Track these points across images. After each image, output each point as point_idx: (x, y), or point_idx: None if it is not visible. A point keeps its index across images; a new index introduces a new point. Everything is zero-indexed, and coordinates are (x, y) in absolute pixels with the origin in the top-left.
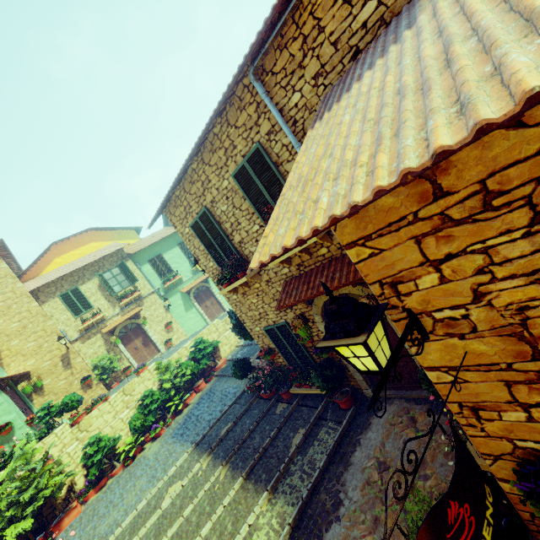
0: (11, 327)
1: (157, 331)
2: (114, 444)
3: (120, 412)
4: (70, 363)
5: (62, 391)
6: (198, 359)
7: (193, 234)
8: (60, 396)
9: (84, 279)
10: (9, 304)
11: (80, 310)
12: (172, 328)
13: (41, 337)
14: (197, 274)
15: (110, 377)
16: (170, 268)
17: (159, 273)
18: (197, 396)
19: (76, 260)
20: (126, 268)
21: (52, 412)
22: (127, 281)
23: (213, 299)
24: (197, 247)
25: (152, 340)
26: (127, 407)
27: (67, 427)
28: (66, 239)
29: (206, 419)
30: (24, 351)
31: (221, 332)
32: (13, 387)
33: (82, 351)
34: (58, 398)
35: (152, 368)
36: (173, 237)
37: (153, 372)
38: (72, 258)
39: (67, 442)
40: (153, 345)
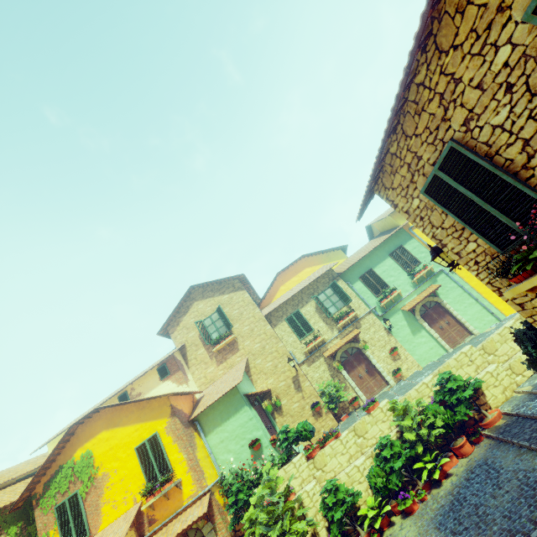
0: (255, 348)
1: (380, 357)
2: (353, 500)
3: (354, 456)
4: (300, 386)
5: (296, 414)
6: (449, 404)
7: (428, 204)
8: (295, 420)
9: (303, 302)
10: (252, 327)
11: (303, 332)
12: (398, 355)
13: (276, 358)
14: (419, 287)
15: (338, 407)
16: (383, 283)
17: (373, 290)
18: (459, 463)
19: (295, 286)
20: (337, 288)
21: (289, 437)
22: (341, 301)
23: (449, 318)
24: (436, 225)
25: (376, 368)
26: (362, 452)
27: (303, 459)
28: (286, 268)
29: (499, 524)
30: (265, 370)
31: (479, 365)
32: (260, 403)
33: (309, 374)
34: (294, 421)
35: (384, 406)
36: (382, 248)
37: (386, 412)
38: (292, 285)
39: (305, 477)
40: (378, 375)
